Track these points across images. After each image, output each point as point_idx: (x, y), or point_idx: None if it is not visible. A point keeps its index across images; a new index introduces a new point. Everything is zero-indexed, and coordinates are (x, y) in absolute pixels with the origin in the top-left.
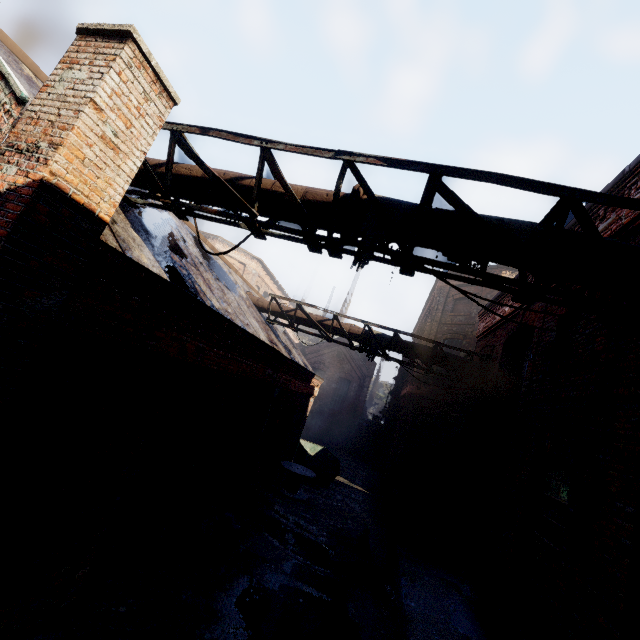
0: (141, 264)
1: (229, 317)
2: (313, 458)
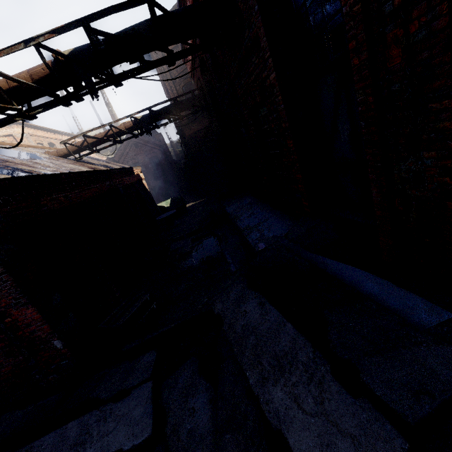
0: (1, 178)
1: (59, 173)
2: (170, 207)
